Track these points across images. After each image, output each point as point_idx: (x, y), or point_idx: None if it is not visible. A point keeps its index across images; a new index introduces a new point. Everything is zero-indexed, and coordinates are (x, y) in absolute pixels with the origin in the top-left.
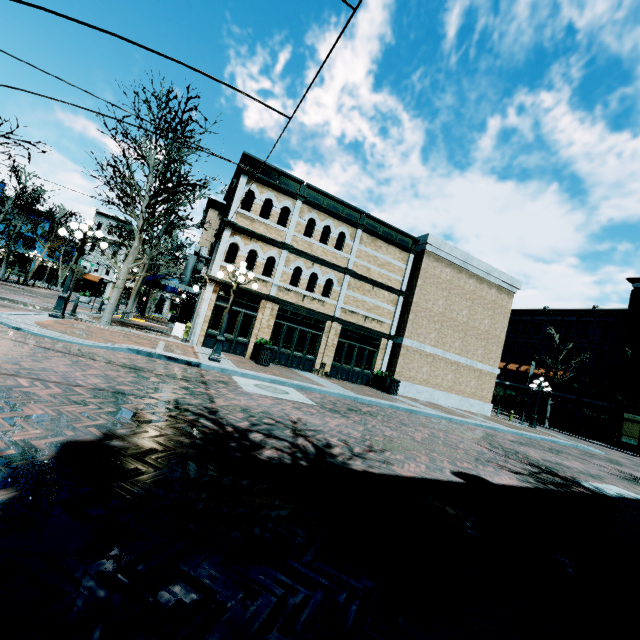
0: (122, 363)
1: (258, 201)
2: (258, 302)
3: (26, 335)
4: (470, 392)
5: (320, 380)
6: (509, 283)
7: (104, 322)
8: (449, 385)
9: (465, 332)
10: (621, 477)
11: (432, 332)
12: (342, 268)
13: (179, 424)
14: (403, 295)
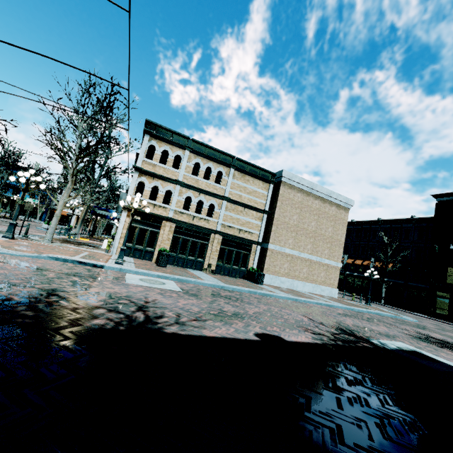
0: (35, 266)
1: (158, 152)
2: (160, 222)
3: None
4: (321, 281)
5: (203, 275)
6: (345, 202)
7: (47, 240)
8: (305, 276)
9: (314, 238)
10: (415, 336)
11: (290, 239)
12: (220, 196)
13: (37, 304)
14: (266, 213)
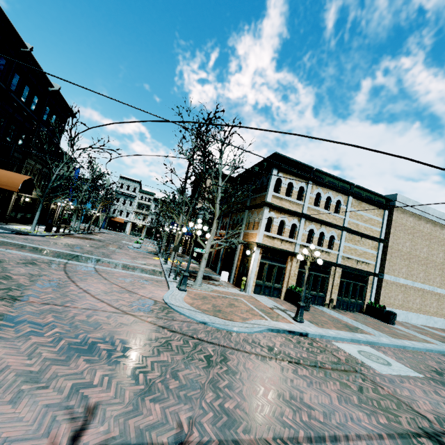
0: (299, 358)
1: (284, 185)
2: (286, 257)
3: (217, 331)
4: (433, 311)
5: (348, 320)
6: None
7: (198, 284)
8: (417, 307)
9: (426, 265)
10: None
11: (403, 267)
12: (341, 227)
13: None
14: (382, 242)
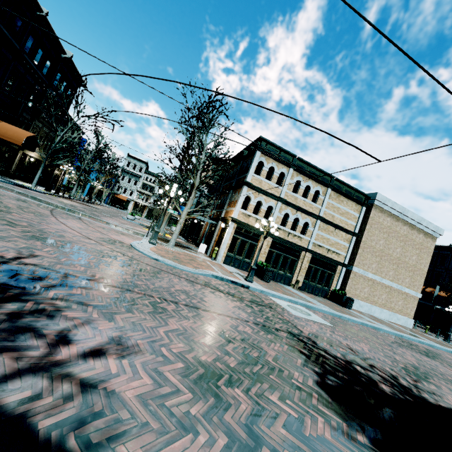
0: (224, 290)
1: (265, 168)
2: (259, 236)
3: (164, 265)
4: (398, 309)
5: (303, 295)
6: (434, 230)
7: (171, 245)
8: (383, 303)
9: (397, 265)
10: None
11: (373, 263)
12: (316, 215)
13: (322, 358)
14: (356, 236)
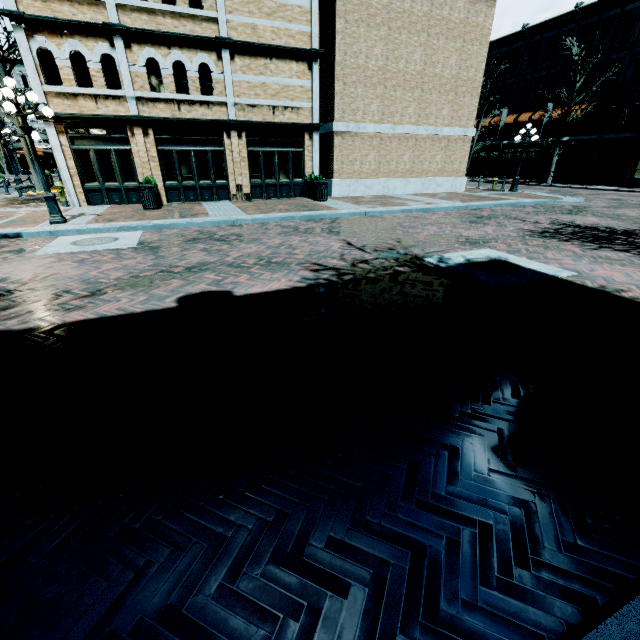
0: None
1: None
2: (124, 130)
3: None
4: (436, 170)
5: (220, 208)
6: None
7: None
8: (407, 168)
9: (421, 88)
10: (536, 232)
11: (373, 102)
12: (212, 39)
13: None
14: (317, 56)
